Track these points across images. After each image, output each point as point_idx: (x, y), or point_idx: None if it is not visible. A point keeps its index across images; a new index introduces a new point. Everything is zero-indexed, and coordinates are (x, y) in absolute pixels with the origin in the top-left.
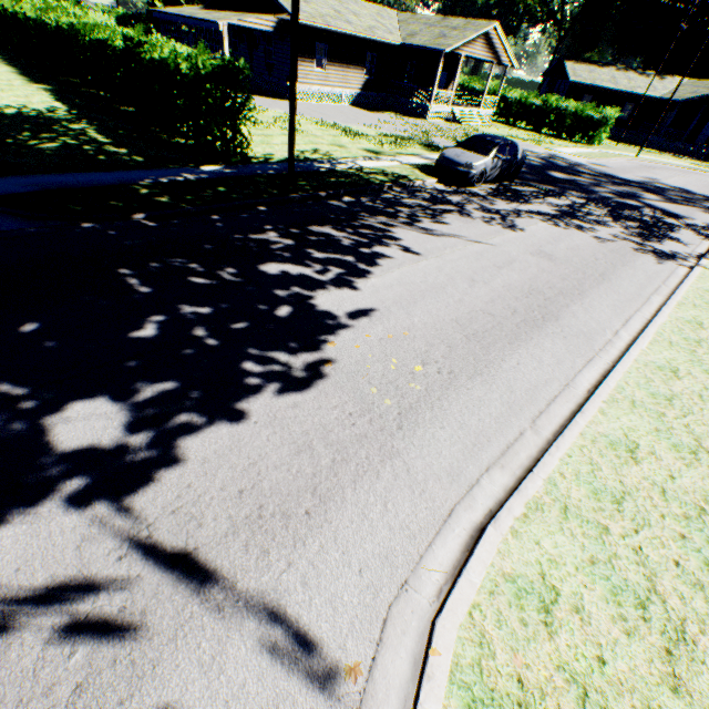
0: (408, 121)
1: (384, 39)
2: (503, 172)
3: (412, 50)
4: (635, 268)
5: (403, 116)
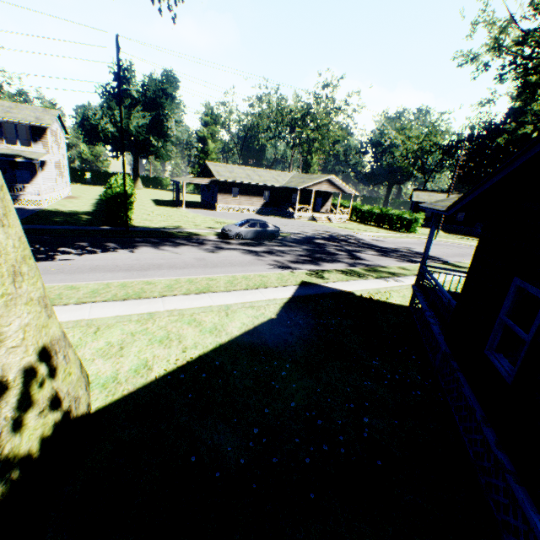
0: (278, 219)
1: (270, 184)
2: (259, 235)
3: (294, 189)
4: (245, 268)
5: (281, 218)
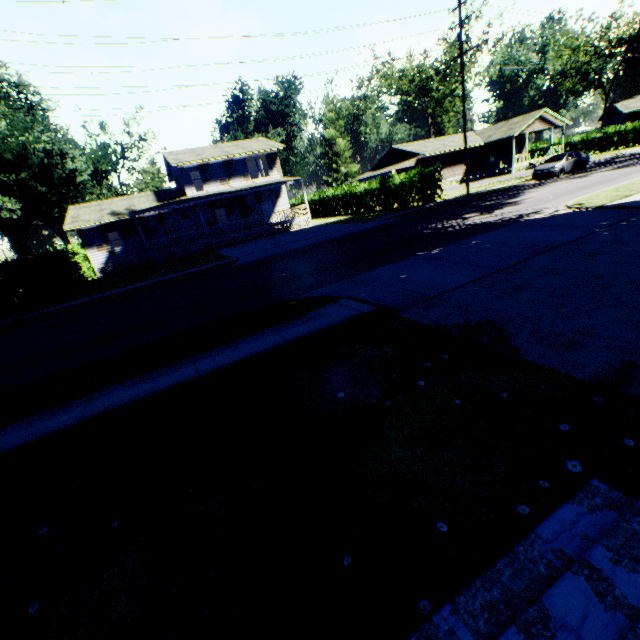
0: (500, 177)
1: (473, 145)
2: (574, 166)
3: (490, 144)
4: None
5: (495, 177)
